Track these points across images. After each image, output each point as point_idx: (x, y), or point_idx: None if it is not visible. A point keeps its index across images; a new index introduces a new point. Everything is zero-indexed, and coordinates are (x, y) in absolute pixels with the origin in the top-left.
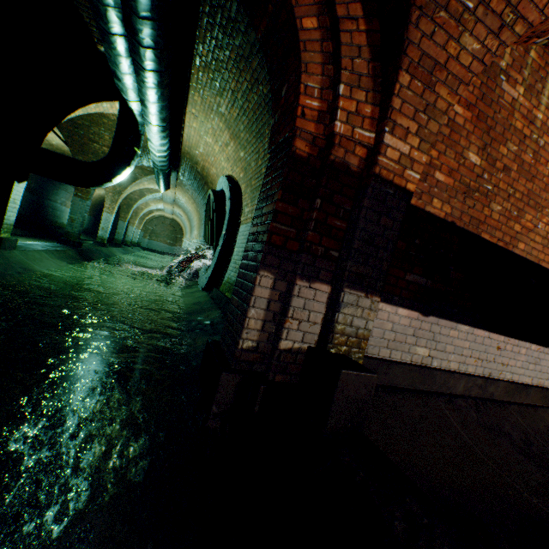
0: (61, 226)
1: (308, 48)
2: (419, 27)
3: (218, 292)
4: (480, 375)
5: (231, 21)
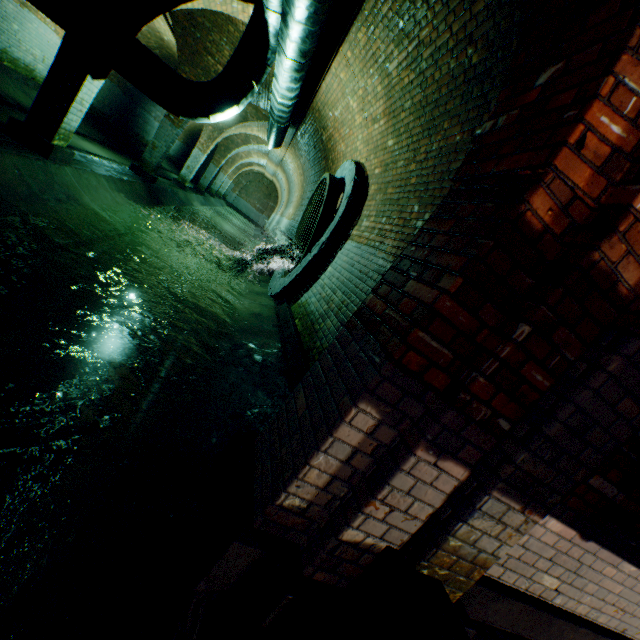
0: (147, 144)
1: None
2: None
3: (287, 313)
4: (610, 628)
5: None
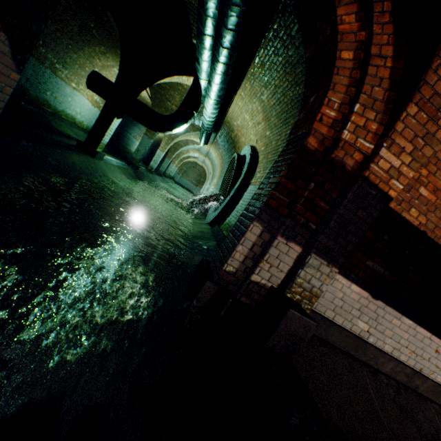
0: (128, 151)
1: (339, 73)
2: (437, 73)
3: (218, 229)
4: (411, 366)
5: (290, 37)
